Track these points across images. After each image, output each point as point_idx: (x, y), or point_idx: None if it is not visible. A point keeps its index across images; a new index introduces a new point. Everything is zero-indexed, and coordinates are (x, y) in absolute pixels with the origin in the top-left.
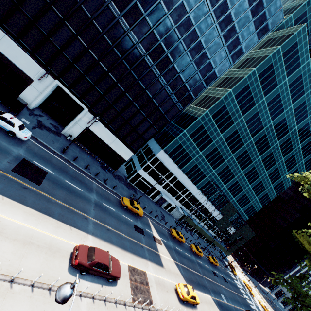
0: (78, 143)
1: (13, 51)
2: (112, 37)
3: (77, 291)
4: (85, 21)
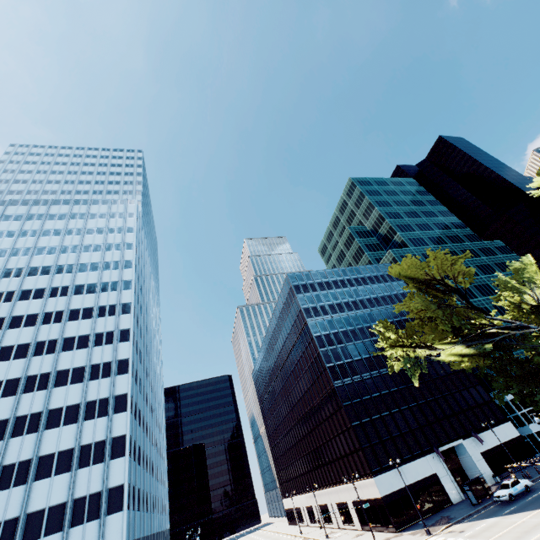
0: (500, 476)
1: (412, 471)
2: (400, 382)
3: None
4: (390, 396)
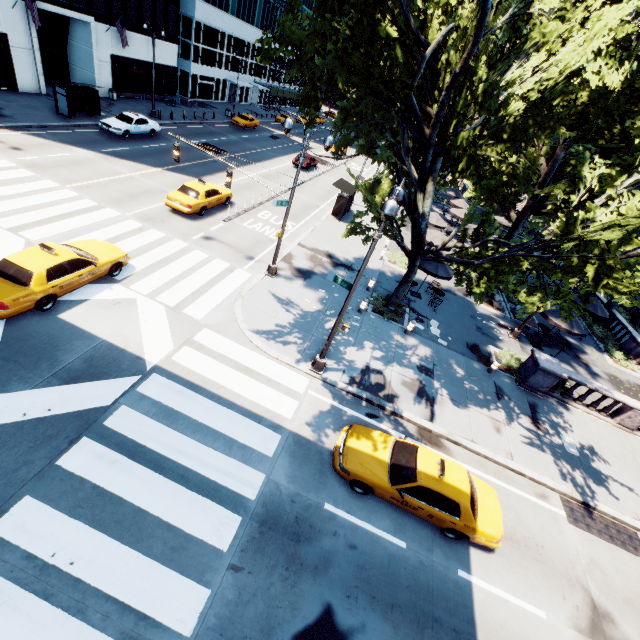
0: (120, 94)
1: None
2: None
3: (318, 175)
4: None
